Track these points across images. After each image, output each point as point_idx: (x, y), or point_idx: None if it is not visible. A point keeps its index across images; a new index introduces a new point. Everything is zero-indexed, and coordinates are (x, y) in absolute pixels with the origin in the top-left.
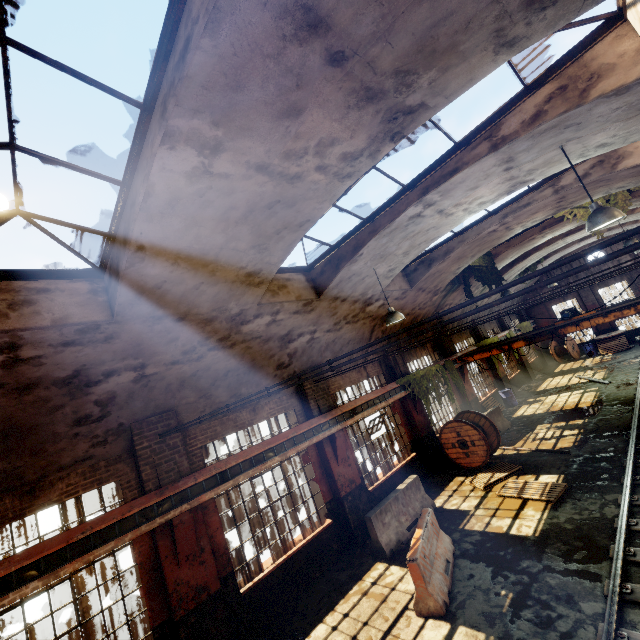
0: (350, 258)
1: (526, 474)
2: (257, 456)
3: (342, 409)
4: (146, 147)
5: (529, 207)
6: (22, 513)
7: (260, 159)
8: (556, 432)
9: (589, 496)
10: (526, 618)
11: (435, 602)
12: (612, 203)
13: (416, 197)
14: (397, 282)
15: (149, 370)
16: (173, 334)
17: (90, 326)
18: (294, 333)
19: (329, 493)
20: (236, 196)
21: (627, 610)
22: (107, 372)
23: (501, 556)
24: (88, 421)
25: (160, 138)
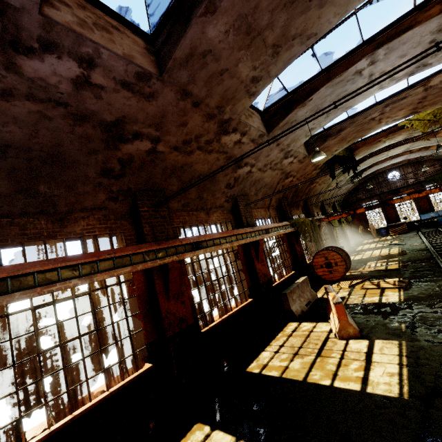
0: (303, 101)
1: (375, 280)
2: (216, 239)
3: (261, 227)
4: None
5: (404, 100)
6: (54, 235)
7: None
8: (383, 263)
9: (426, 284)
10: (422, 331)
11: (354, 329)
12: (437, 118)
13: (371, 50)
14: (302, 148)
15: (159, 147)
16: (186, 118)
17: (146, 74)
18: (243, 161)
19: (250, 282)
20: None
21: None
22: (135, 133)
23: (383, 311)
24: (110, 175)
25: None
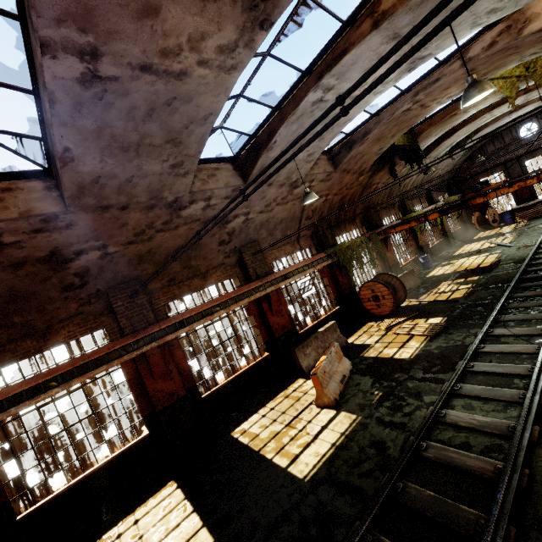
0: (266, 146)
1: (420, 318)
2: (206, 310)
3: (276, 275)
4: (35, 58)
5: (438, 83)
6: (41, 349)
7: (140, 60)
8: (454, 287)
9: (459, 331)
10: (385, 406)
11: (328, 399)
12: (531, 71)
13: (313, 82)
14: (322, 165)
15: (110, 249)
16: (122, 220)
17: (50, 216)
18: (229, 215)
19: (267, 335)
20: (133, 96)
21: (453, 399)
22: (77, 252)
23: (382, 371)
24: (73, 288)
25: (39, 49)
